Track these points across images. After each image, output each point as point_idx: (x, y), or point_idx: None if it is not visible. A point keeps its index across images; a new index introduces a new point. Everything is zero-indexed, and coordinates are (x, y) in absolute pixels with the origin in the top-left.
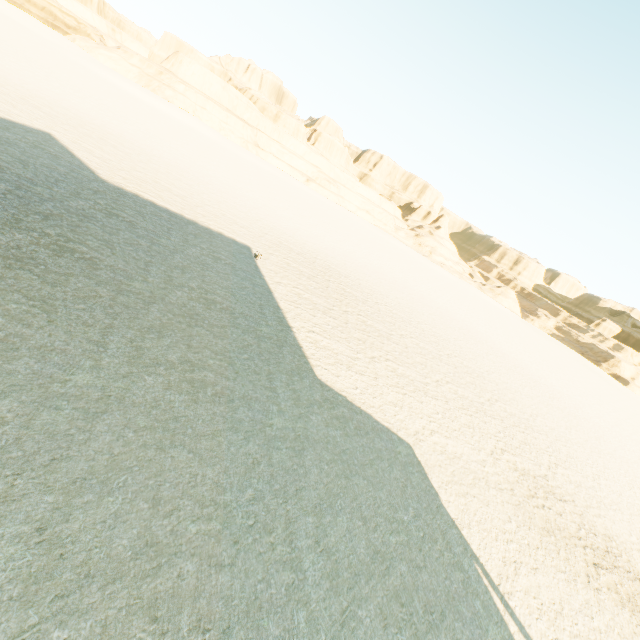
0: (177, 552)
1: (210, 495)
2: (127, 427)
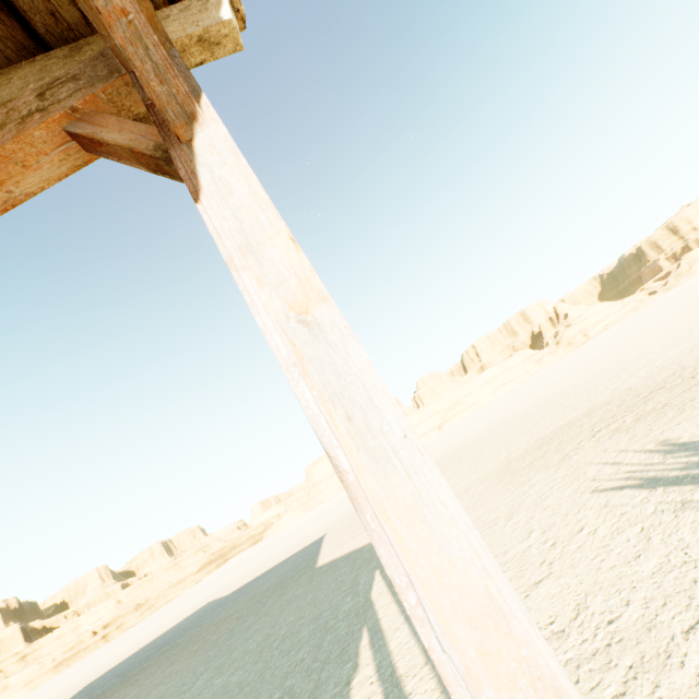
0: None
1: (160, 695)
2: None
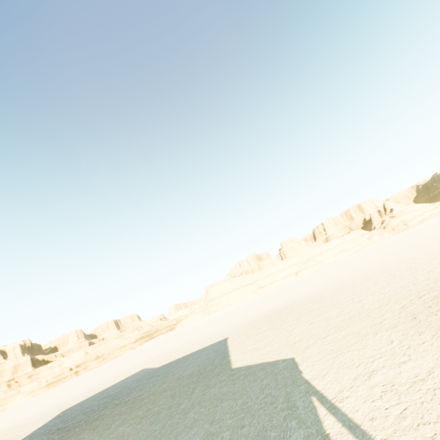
0: None
1: None
2: None
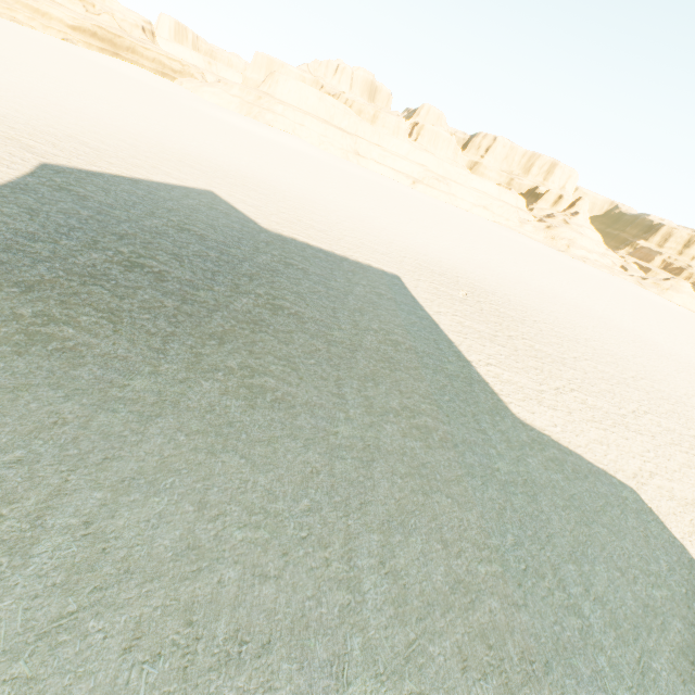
0: (479, 590)
1: (480, 539)
2: (393, 474)
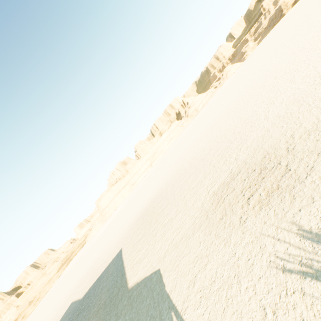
0: None
1: None
2: None
